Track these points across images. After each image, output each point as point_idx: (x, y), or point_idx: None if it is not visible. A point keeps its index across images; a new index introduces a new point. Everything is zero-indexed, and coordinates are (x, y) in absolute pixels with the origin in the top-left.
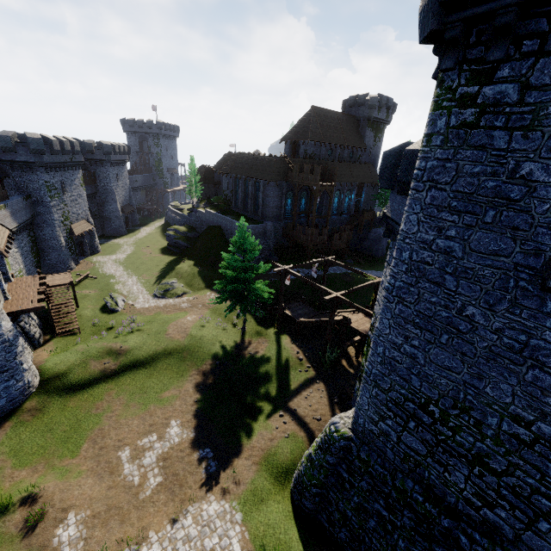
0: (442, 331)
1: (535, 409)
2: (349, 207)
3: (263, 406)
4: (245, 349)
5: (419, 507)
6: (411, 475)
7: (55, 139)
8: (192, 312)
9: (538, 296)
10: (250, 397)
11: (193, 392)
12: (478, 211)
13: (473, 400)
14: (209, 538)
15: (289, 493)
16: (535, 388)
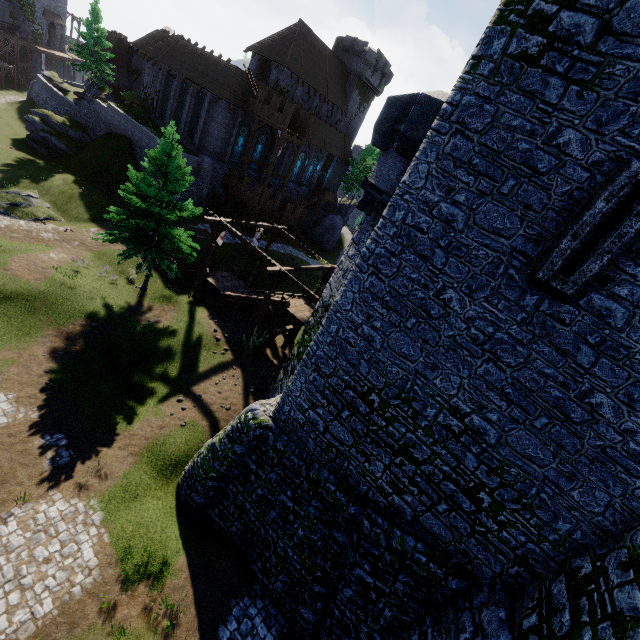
0: (411, 313)
1: (475, 402)
2: (311, 179)
3: (156, 388)
4: (142, 315)
5: (330, 496)
6: (328, 466)
7: None
8: (60, 248)
9: (521, 288)
10: (138, 375)
11: (45, 358)
12: (498, 177)
13: (419, 391)
14: (44, 546)
15: (175, 488)
16: (483, 382)
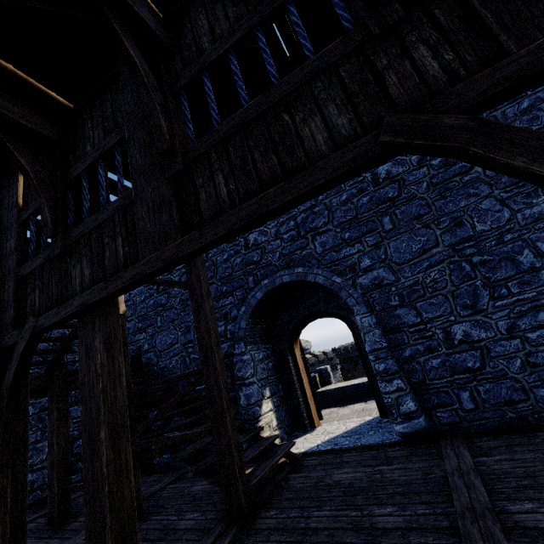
0: None
1: None
2: None
3: None
4: None
5: None
6: None
7: (310, 356)
8: None
9: None
10: None
11: None
12: None
13: None
14: None
15: None
16: None
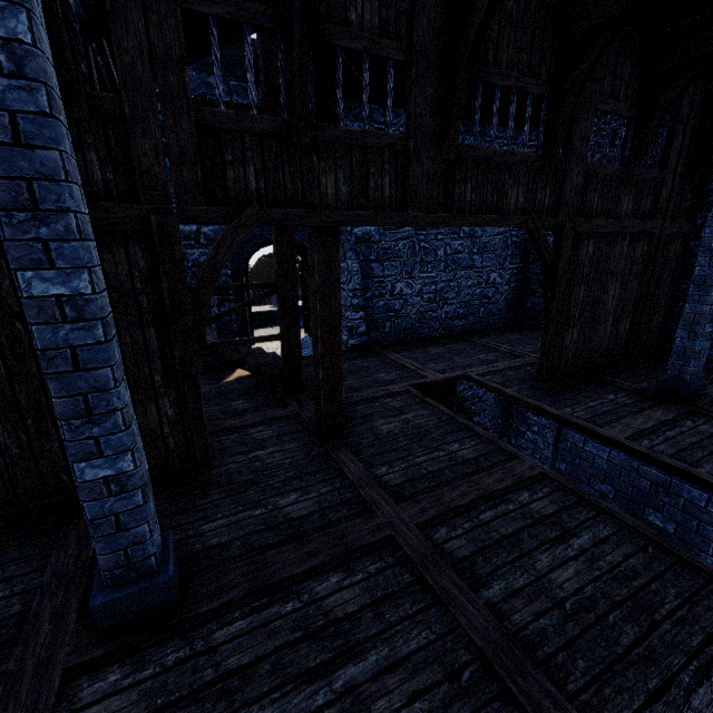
0: None
1: None
2: None
3: None
4: None
5: None
6: None
7: None
8: None
9: None
10: None
11: None
12: None
13: None
14: None
15: None
16: None
